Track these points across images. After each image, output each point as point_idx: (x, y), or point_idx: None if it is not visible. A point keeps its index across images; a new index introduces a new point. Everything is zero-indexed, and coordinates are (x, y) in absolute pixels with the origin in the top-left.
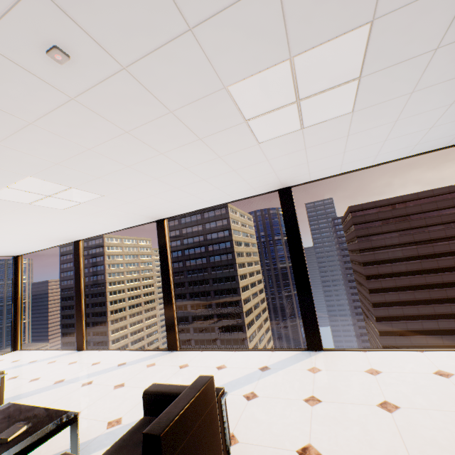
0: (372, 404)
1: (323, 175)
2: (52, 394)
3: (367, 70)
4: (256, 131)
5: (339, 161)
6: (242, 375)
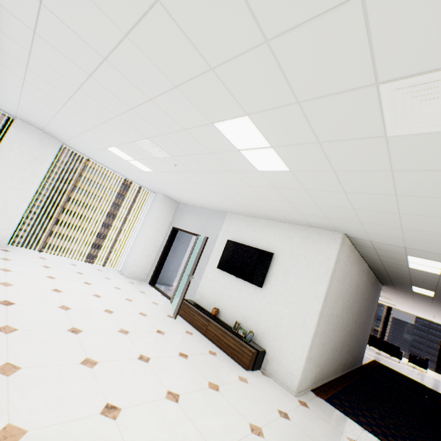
0: None
1: None
2: None
3: None
4: None
5: None
6: None
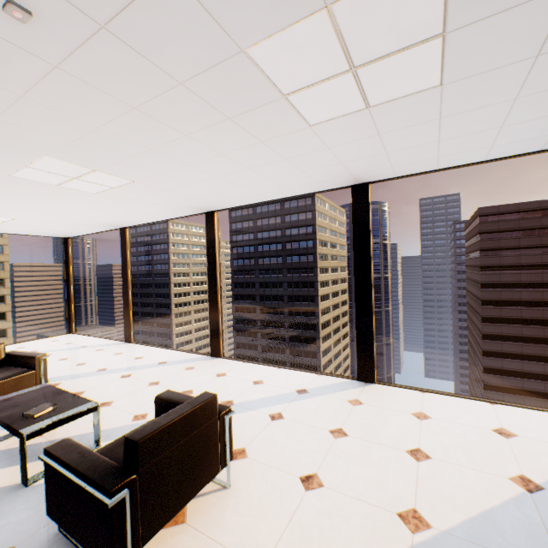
0: (402, 449)
1: (412, 170)
2: (93, 381)
3: (454, 22)
4: (302, 109)
5: (433, 152)
6: (276, 394)
